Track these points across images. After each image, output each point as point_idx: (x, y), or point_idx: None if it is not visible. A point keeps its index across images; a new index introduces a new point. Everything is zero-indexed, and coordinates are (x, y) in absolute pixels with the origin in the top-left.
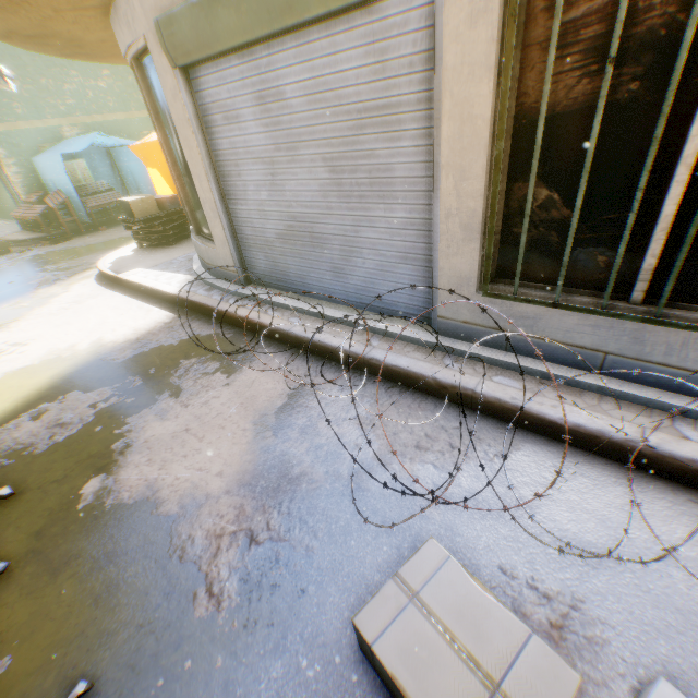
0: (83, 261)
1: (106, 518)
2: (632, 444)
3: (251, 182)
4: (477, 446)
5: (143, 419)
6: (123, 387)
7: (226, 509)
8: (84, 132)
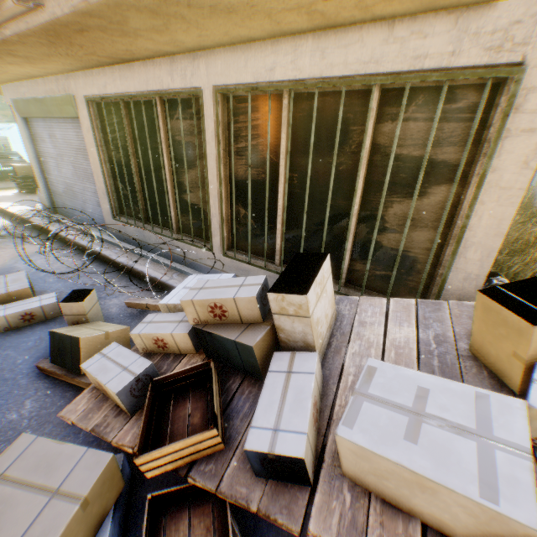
0: None
1: None
2: (128, 265)
3: (52, 167)
4: (89, 268)
5: None
6: None
7: None
8: (13, 120)
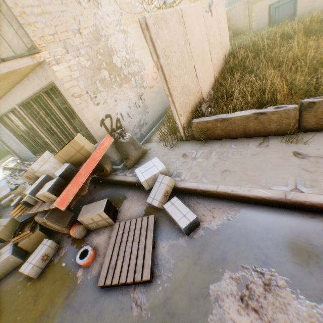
0: (3, 164)
1: None
2: None
3: (10, 144)
4: None
5: None
6: None
7: None
8: None
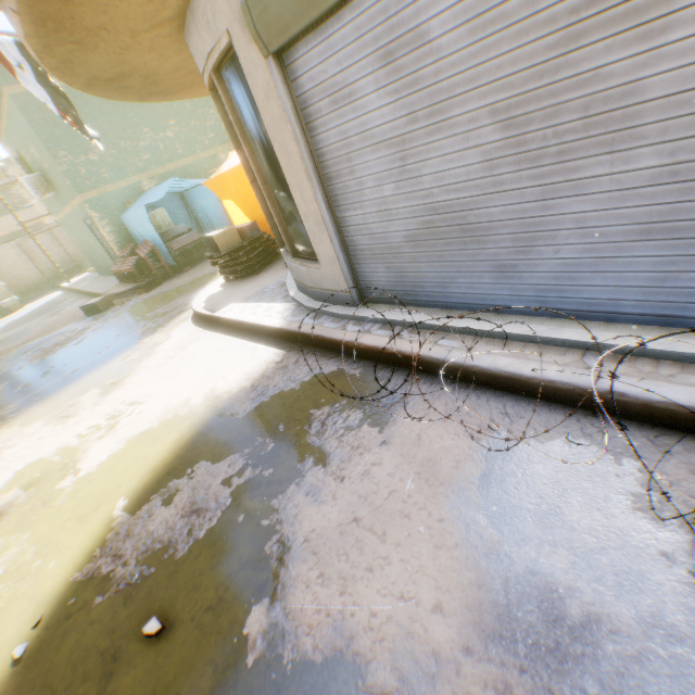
0: (176, 304)
1: (290, 689)
2: None
3: (369, 177)
4: None
5: (291, 502)
6: (254, 453)
7: (481, 692)
8: (159, 182)
